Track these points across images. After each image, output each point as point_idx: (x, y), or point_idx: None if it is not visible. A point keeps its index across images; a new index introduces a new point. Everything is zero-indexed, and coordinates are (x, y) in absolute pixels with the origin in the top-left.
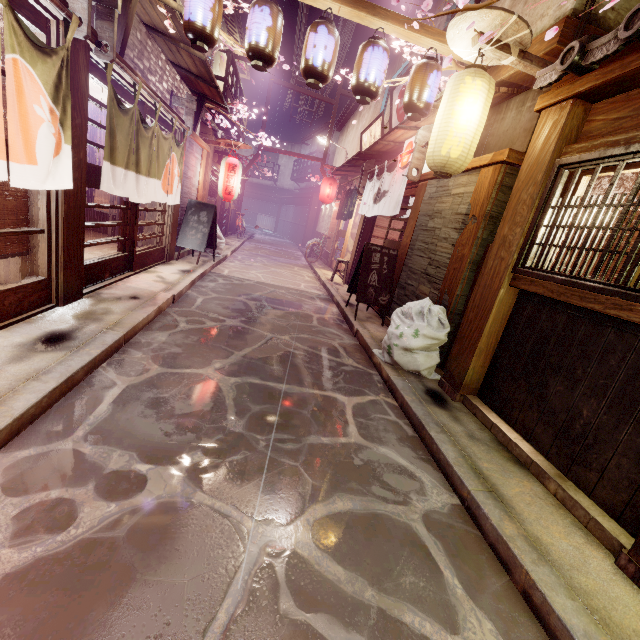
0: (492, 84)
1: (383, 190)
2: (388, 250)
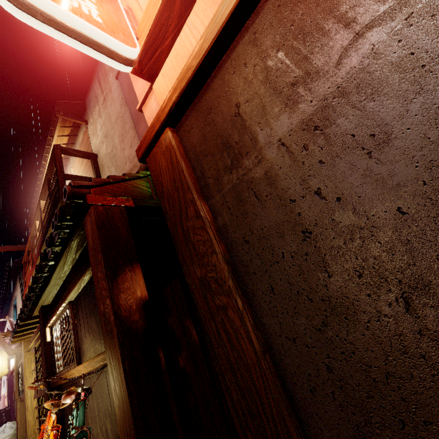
0: (3, 351)
1: (4, 380)
2: (4, 409)
